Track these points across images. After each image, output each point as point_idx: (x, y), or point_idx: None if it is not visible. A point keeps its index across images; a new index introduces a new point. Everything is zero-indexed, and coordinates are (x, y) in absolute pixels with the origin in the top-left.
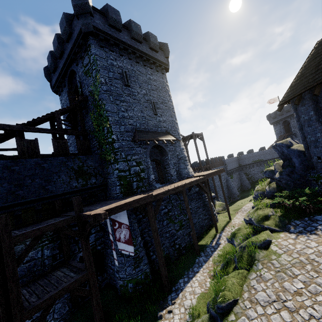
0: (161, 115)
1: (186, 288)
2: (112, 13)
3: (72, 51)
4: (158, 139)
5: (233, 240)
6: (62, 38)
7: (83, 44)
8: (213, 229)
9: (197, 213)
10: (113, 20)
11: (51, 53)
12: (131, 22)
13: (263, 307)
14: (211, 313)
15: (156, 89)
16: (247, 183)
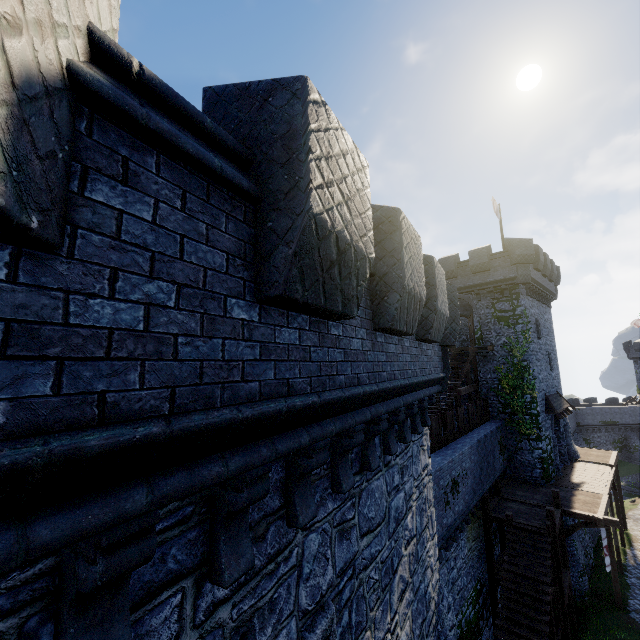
0: (553, 369)
1: None
2: (541, 256)
3: (479, 285)
4: (564, 409)
5: None
6: (456, 260)
7: (507, 288)
8: None
9: None
10: (540, 263)
11: None
12: (546, 257)
13: None
14: None
15: (548, 333)
16: None
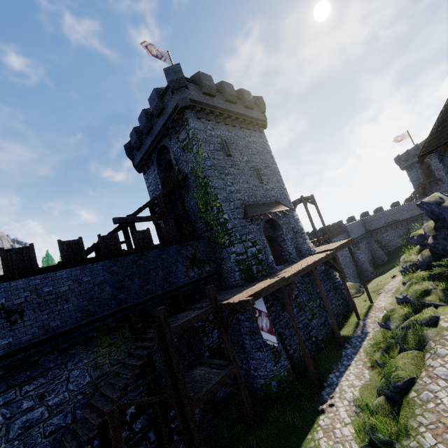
0: (267, 182)
1: (341, 382)
2: (206, 80)
3: (164, 126)
4: (271, 212)
5: (387, 324)
6: (149, 113)
7: (179, 118)
8: (352, 317)
9: (328, 297)
10: (207, 88)
11: (135, 129)
12: (223, 84)
13: (446, 380)
14: (387, 394)
15: (257, 153)
16: (381, 255)
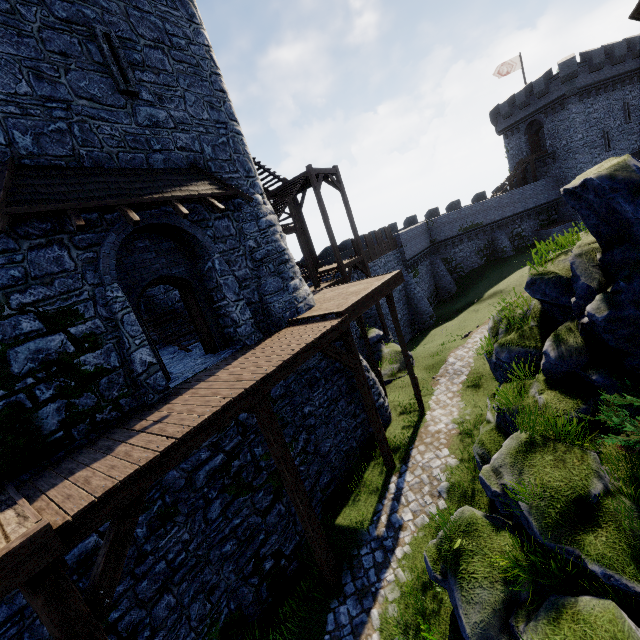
0: (161, 98)
1: None
2: None
3: None
4: (145, 201)
5: (451, 588)
6: None
7: None
8: (378, 455)
9: (331, 418)
10: None
11: None
12: None
13: None
14: None
15: None
16: (448, 283)
